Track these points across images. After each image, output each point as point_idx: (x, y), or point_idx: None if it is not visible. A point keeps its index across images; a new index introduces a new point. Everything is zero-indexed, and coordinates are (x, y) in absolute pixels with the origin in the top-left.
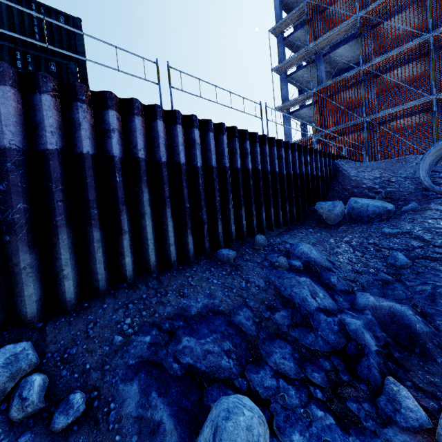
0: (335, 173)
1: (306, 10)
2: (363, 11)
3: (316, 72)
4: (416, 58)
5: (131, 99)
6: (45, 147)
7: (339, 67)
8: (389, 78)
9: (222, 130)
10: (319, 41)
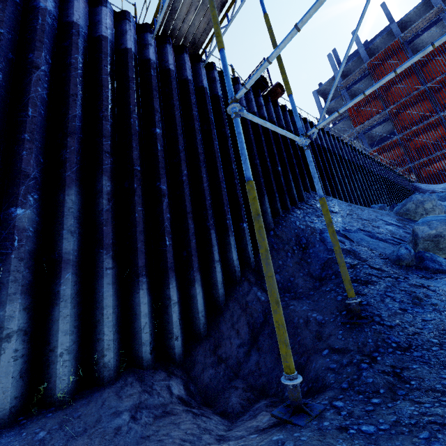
0: (414, 188)
1: (347, 112)
2: (389, 108)
3: (361, 144)
4: (434, 127)
5: (358, 149)
6: (353, 161)
7: (374, 139)
8: (421, 140)
9: (375, 161)
10: (361, 126)
